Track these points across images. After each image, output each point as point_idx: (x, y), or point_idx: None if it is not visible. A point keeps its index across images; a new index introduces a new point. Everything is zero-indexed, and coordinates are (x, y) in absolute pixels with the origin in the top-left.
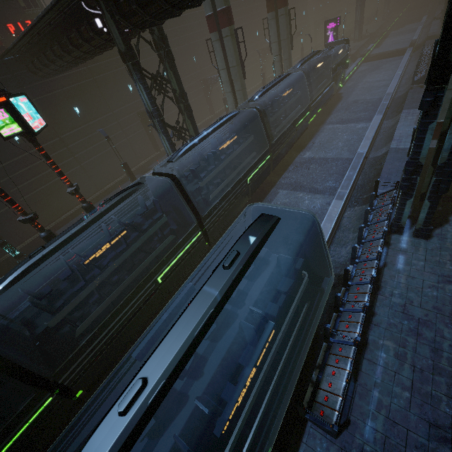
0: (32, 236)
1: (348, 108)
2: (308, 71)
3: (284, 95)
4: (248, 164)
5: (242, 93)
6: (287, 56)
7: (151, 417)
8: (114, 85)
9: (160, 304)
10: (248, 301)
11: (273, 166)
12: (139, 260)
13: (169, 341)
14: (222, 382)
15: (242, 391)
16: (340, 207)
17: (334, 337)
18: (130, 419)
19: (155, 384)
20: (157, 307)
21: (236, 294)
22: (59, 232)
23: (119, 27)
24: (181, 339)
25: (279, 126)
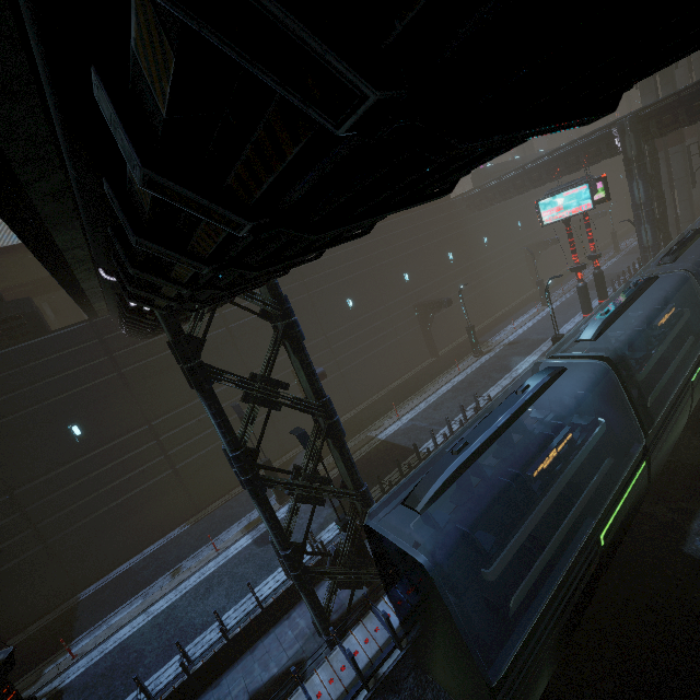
0: (444, 348)
1: None
2: None
3: None
4: None
5: (689, 202)
6: None
7: None
8: (509, 222)
9: None
10: None
11: None
12: None
13: None
14: None
15: None
16: None
17: None
18: None
19: None
20: None
21: None
22: (481, 340)
23: (637, 140)
24: None
25: None
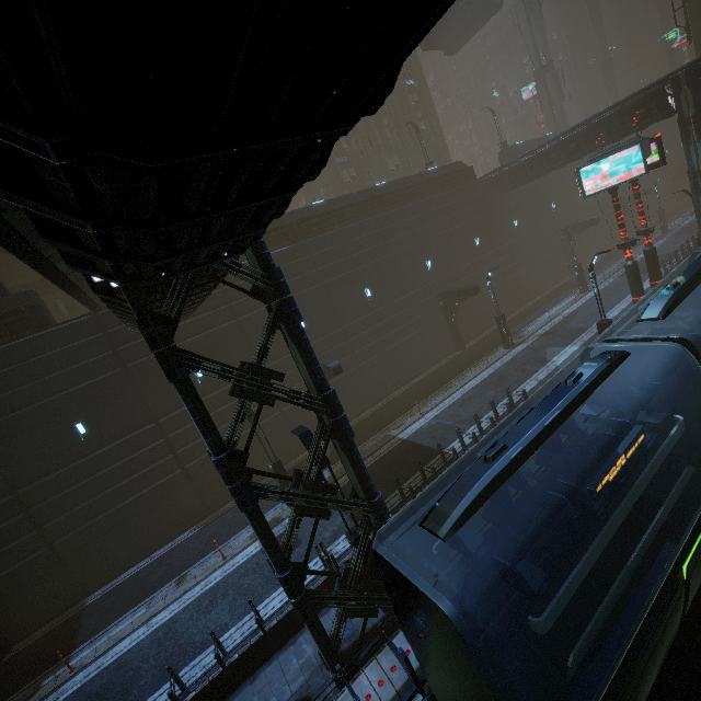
0: (471, 340)
1: None
2: None
3: None
4: None
5: None
6: None
7: None
8: (541, 203)
9: None
10: None
11: None
12: None
13: None
14: None
15: None
16: None
17: None
18: None
19: None
20: None
21: None
22: (512, 331)
23: (696, 96)
24: None
25: None
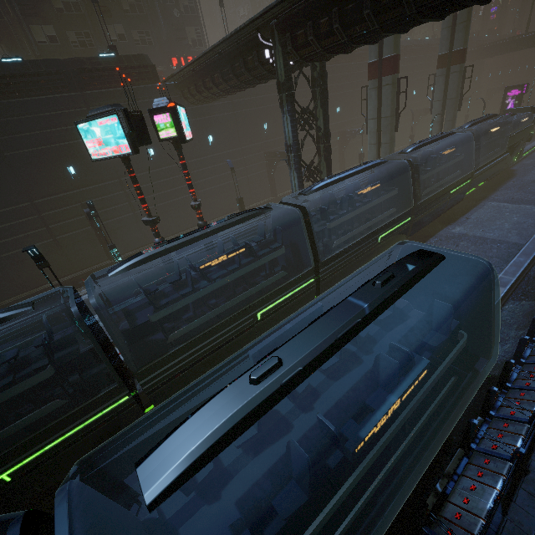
0: (134, 250)
1: (523, 187)
2: (478, 134)
3: (443, 153)
4: (382, 222)
5: (389, 147)
6: (451, 117)
7: (280, 399)
8: (250, 122)
9: (251, 344)
10: (377, 350)
11: (411, 232)
12: (243, 288)
13: (307, 335)
14: (343, 417)
15: (383, 417)
16: (499, 295)
17: (477, 445)
18: (262, 389)
19: (291, 367)
20: (247, 347)
21: (366, 335)
22: None
23: (285, 58)
24: (321, 336)
25: (429, 187)
